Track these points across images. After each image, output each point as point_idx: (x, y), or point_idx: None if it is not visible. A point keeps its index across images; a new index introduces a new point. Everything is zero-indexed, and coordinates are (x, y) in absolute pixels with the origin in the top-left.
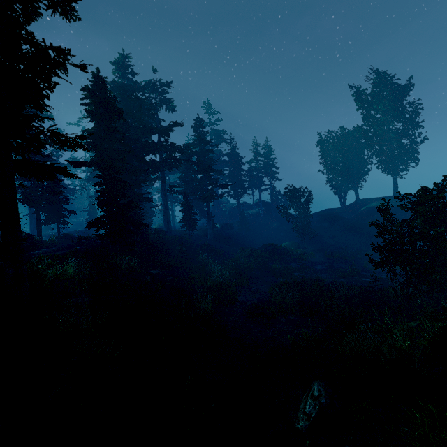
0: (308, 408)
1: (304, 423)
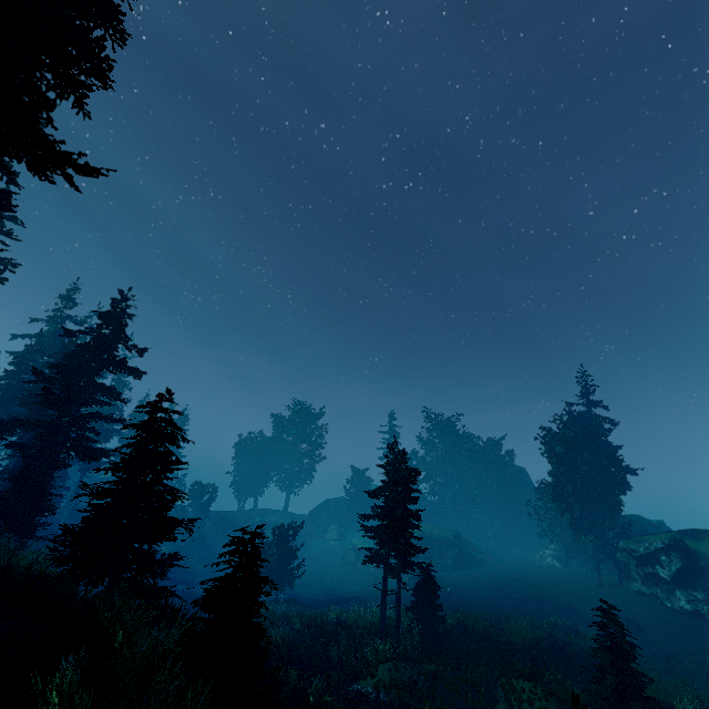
0: None
1: None
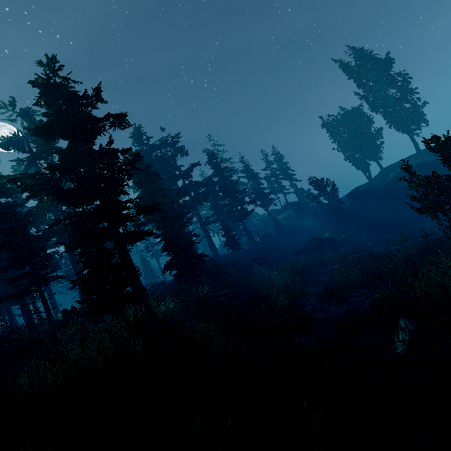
0: (401, 337)
1: (402, 347)
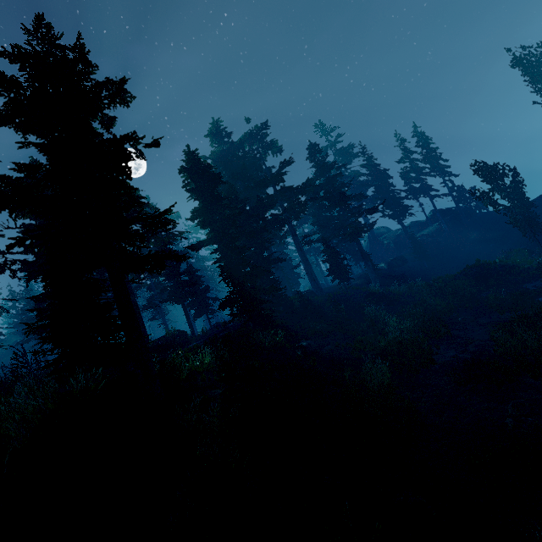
0: None
1: None
